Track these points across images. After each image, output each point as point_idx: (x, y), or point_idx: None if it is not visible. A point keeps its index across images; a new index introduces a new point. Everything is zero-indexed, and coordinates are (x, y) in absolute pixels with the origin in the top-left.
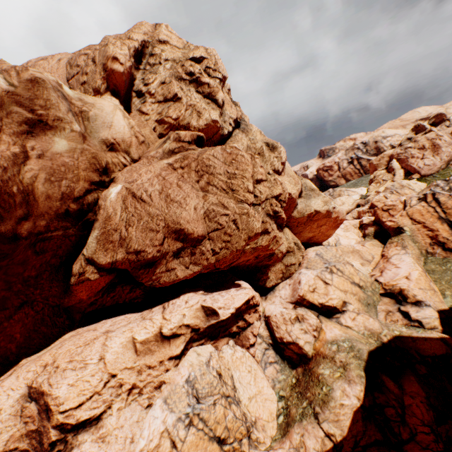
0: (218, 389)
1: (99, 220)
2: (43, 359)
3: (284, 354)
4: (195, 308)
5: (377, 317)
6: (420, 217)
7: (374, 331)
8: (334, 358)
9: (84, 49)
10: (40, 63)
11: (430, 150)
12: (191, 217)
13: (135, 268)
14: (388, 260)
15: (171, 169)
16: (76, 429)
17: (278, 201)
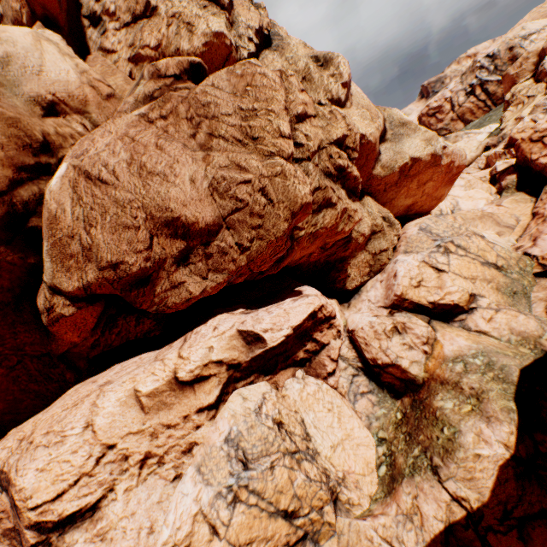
0: (277, 445)
1: (43, 225)
2: (24, 429)
3: (381, 381)
4: (228, 336)
5: (531, 311)
6: None
7: (528, 335)
8: (459, 384)
9: None
10: None
11: None
12: (188, 195)
13: (124, 291)
14: (546, 220)
15: (146, 123)
16: (61, 527)
17: (343, 150)
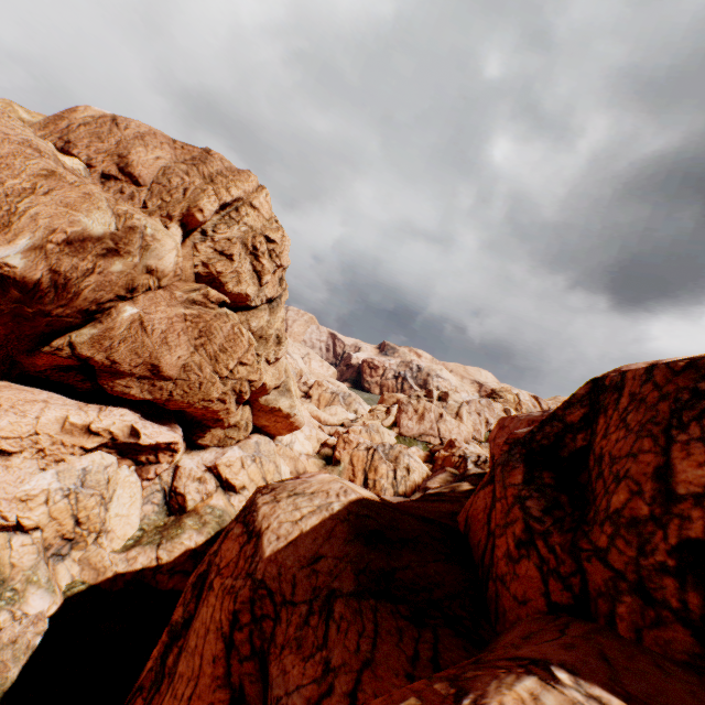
0: (102, 488)
1: (105, 325)
2: None
3: (170, 502)
4: (126, 424)
5: None
6: (357, 461)
7: None
8: (203, 516)
9: (188, 148)
10: (139, 150)
11: (418, 417)
12: (173, 361)
13: (103, 370)
14: None
15: (183, 319)
16: None
17: (251, 384)
